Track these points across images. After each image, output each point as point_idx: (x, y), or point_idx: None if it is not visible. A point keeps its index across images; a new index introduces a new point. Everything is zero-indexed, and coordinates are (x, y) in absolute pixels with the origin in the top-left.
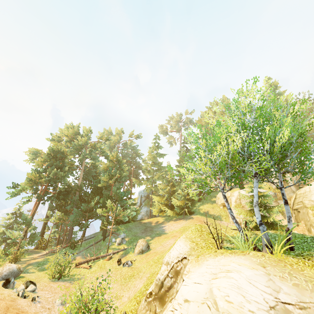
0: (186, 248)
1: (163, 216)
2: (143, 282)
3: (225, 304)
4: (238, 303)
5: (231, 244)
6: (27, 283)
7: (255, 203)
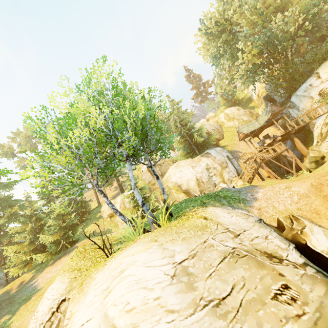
0: (63, 285)
1: (32, 268)
2: None
3: (127, 317)
4: (141, 302)
5: (122, 243)
6: None
7: (134, 186)
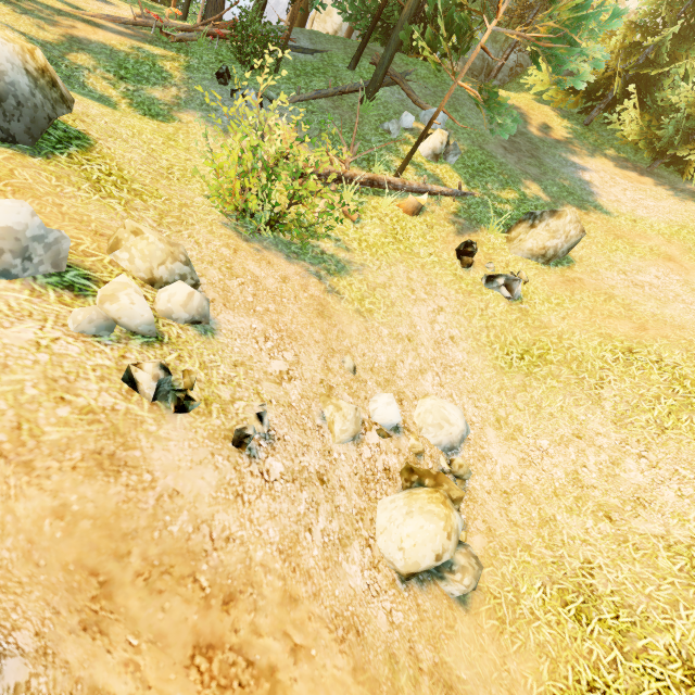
0: None
1: (564, 111)
2: (690, 494)
3: None
4: None
5: None
6: (147, 256)
7: None
